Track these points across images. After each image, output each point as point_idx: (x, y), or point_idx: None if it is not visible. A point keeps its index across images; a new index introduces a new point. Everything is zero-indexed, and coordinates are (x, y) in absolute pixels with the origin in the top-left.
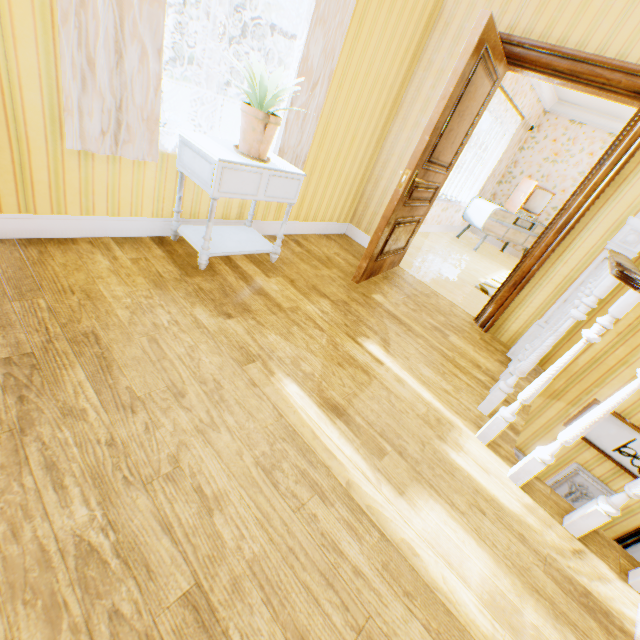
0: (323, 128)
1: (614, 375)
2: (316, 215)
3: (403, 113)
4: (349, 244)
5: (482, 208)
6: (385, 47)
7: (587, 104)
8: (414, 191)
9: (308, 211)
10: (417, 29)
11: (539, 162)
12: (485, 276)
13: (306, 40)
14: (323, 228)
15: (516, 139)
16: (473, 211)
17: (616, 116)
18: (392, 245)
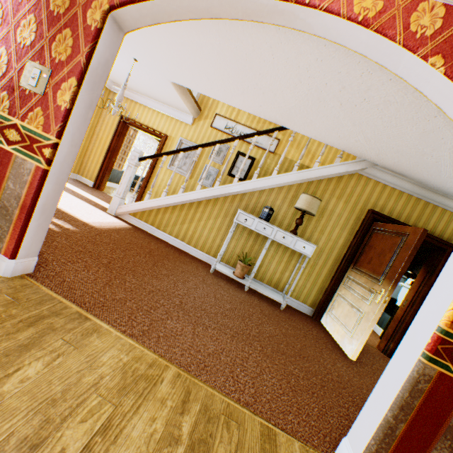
0: None
1: (219, 104)
2: None
3: None
4: None
5: None
6: None
7: None
8: None
9: None
10: None
11: None
12: None
13: None
14: None
15: None
16: None
17: None
18: None
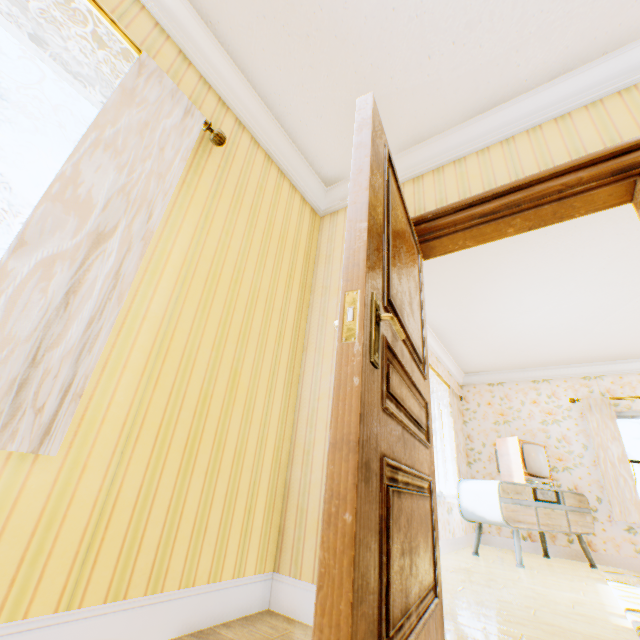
0: (153, 340)
1: None
2: (161, 567)
3: (313, 344)
4: (280, 637)
5: (480, 489)
6: (257, 260)
7: (492, 365)
8: (390, 370)
9: (126, 558)
10: (296, 259)
11: (492, 427)
12: (605, 607)
13: (71, 155)
14: (193, 608)
15: (455, 407)
16: (471, 498)
17: (524, 366)
18: (406, 574)
